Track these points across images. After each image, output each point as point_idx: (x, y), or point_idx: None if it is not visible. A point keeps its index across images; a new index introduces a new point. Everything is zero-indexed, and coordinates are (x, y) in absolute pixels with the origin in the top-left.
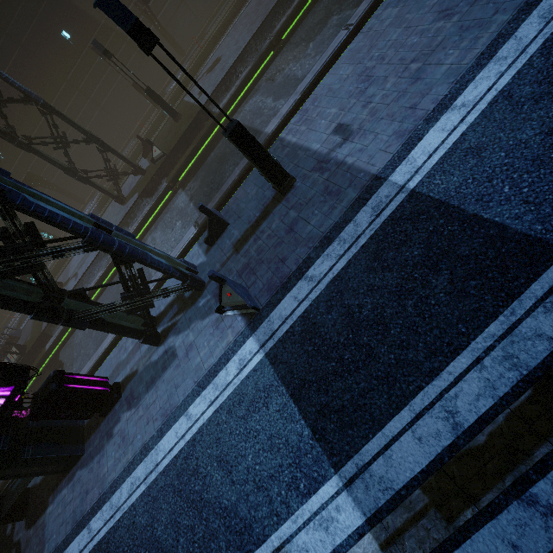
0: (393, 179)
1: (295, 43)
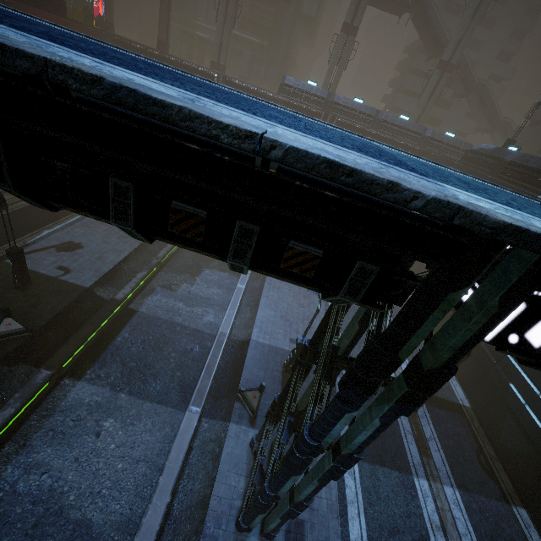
0: None
1: (178, 270)
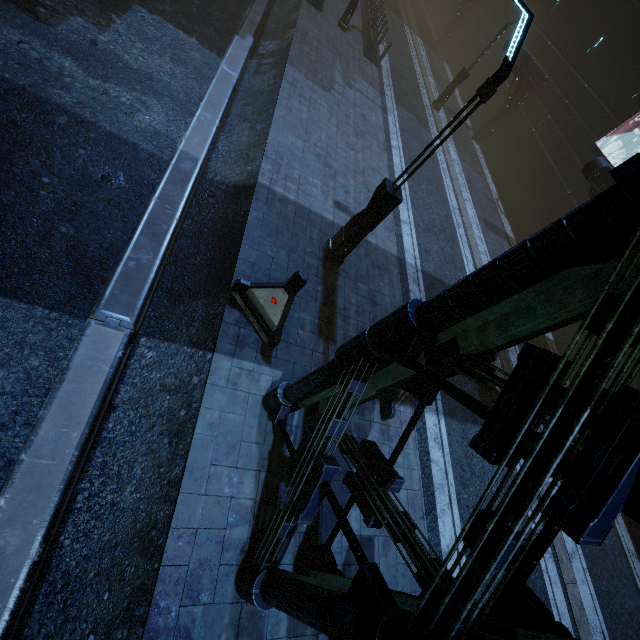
0: (408, 261)
1: None
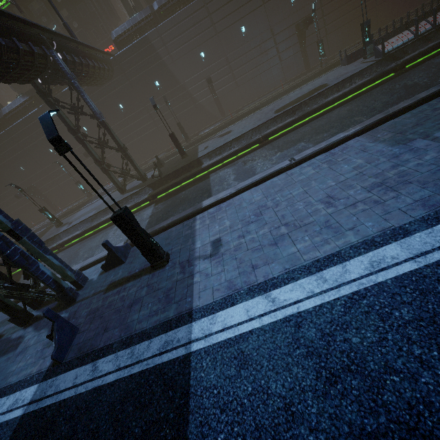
0: (194, 326)
1: (273, 146)
